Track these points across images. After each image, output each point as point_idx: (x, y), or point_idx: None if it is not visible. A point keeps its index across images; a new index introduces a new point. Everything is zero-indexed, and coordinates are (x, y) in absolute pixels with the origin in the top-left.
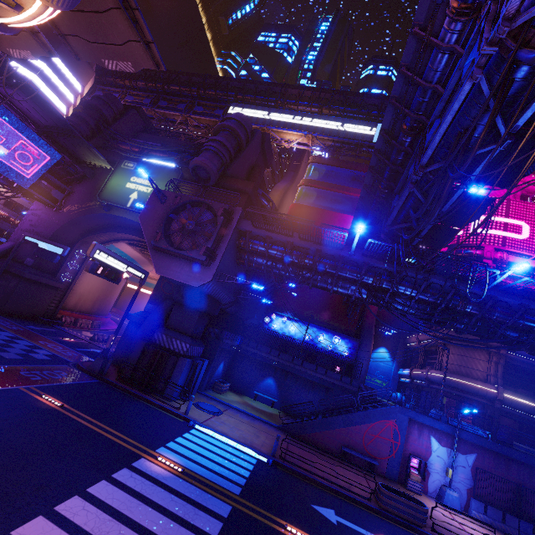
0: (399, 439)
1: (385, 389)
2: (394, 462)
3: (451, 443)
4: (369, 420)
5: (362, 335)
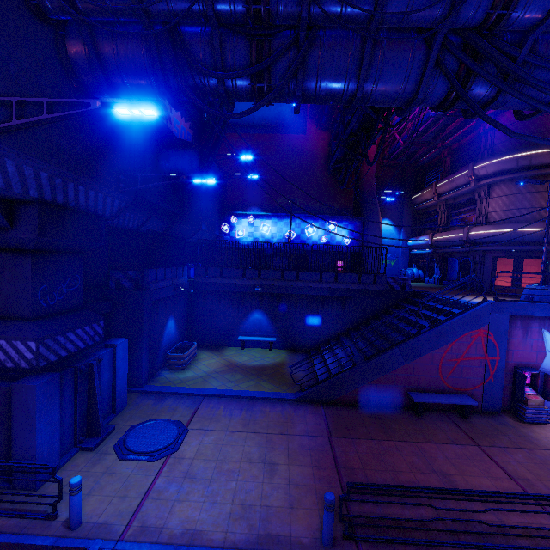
0: (497, 352)
1: (395, 269)
2: (493, 388)
3: None
4: (444, 339)
5: (364, 210)
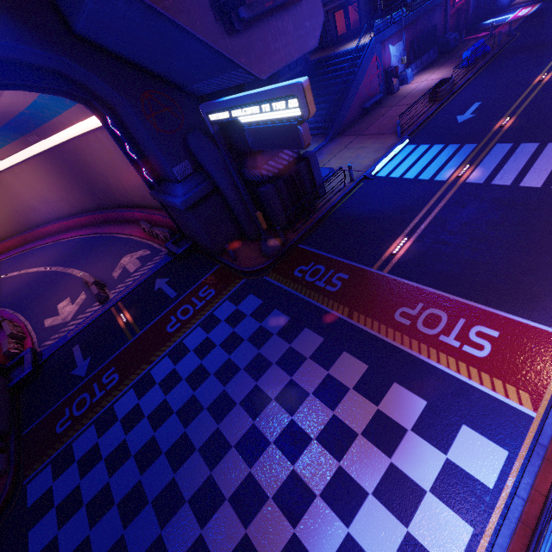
0: (380, 66)
1: None
2: (382, 86)
3: (397, 39)
4: (365, 71)
5: None
